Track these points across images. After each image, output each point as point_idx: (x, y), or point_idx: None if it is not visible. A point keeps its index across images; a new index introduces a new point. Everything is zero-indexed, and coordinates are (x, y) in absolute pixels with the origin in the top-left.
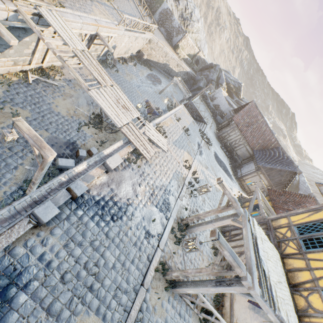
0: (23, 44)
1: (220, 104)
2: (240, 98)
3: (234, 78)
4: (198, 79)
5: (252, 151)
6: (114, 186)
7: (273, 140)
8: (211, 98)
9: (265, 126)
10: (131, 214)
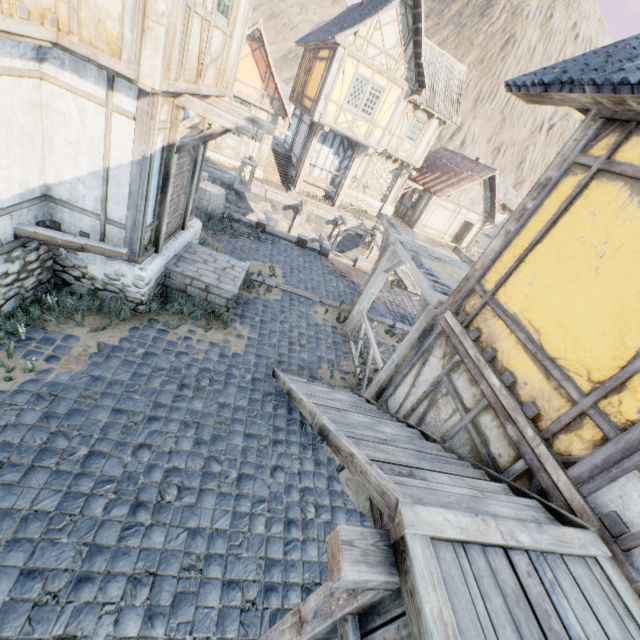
0: (360, 250)
1: None
2: None
3: None
4: None
5: None
6: (353, 273)
7: None
8: None
9: None
10: (353, 286)
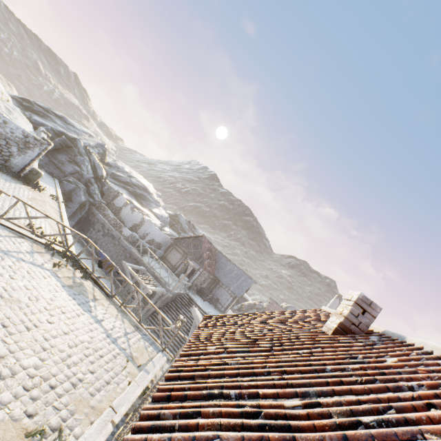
0: None
1: (155, 237)
2: (107, 162)
3: (87, 134)
4: (70, 189)
5: (213, 275)
6: None
7: (215, 250)
8: (142, 236)
9: (211, 246)
10: None
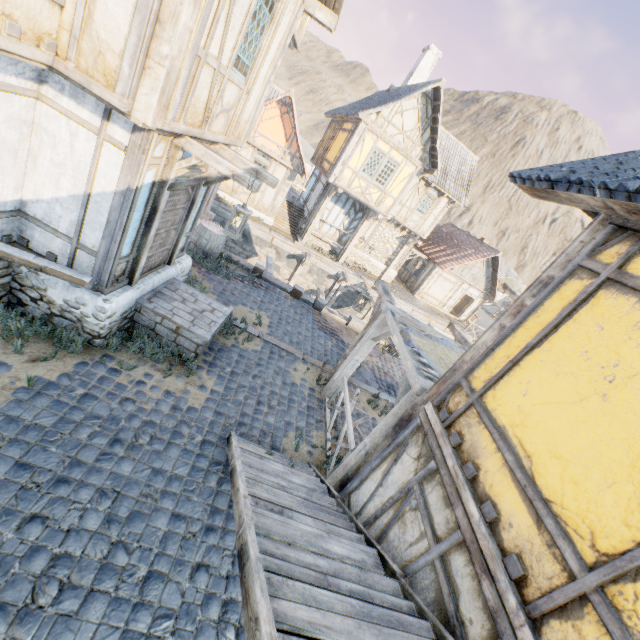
0: None
1: None
2: None
3: None
4: None
5: None
6: (345, 332)
7: None
8: None
9: None
10: (342, 346)
